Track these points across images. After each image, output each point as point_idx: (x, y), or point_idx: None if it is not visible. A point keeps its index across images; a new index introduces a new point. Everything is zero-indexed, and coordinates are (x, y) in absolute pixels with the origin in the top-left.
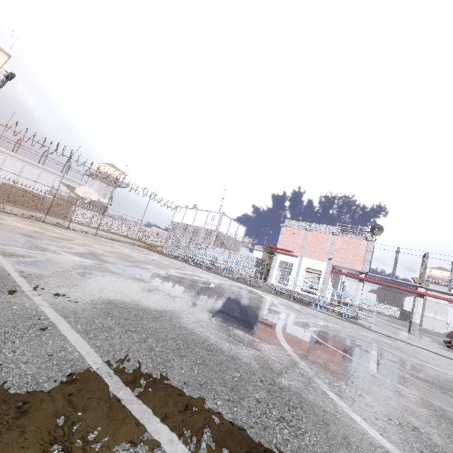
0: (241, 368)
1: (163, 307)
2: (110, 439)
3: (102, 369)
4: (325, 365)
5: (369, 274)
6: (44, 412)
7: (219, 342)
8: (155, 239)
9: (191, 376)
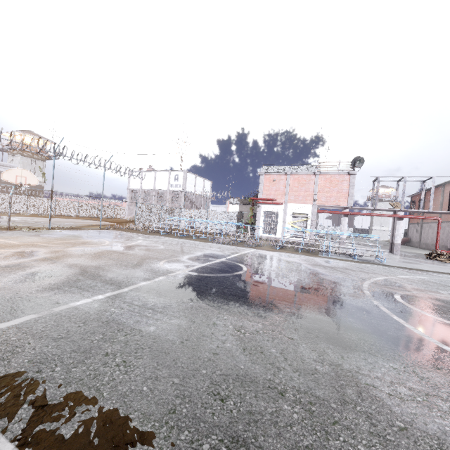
0: None
1: (319, 377)
2: None
3: None
4: None
5: (353, 207)
6: None
7: None
8: (112, 212)
9: None
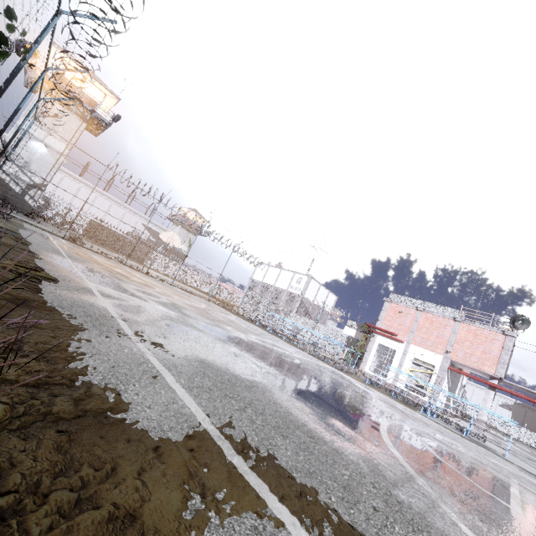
0: (349, 466)
1: (252, 377)
2: (237, 504)
3: (213, 431)
4: (451, 490)
5: (505, 381)
6: (175, 460)
7: (318, 429)
8: (229, 297)
9: (298, 461)
